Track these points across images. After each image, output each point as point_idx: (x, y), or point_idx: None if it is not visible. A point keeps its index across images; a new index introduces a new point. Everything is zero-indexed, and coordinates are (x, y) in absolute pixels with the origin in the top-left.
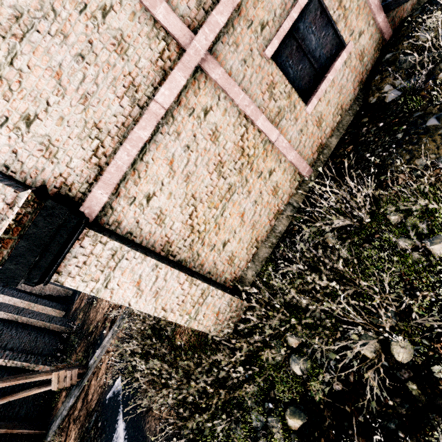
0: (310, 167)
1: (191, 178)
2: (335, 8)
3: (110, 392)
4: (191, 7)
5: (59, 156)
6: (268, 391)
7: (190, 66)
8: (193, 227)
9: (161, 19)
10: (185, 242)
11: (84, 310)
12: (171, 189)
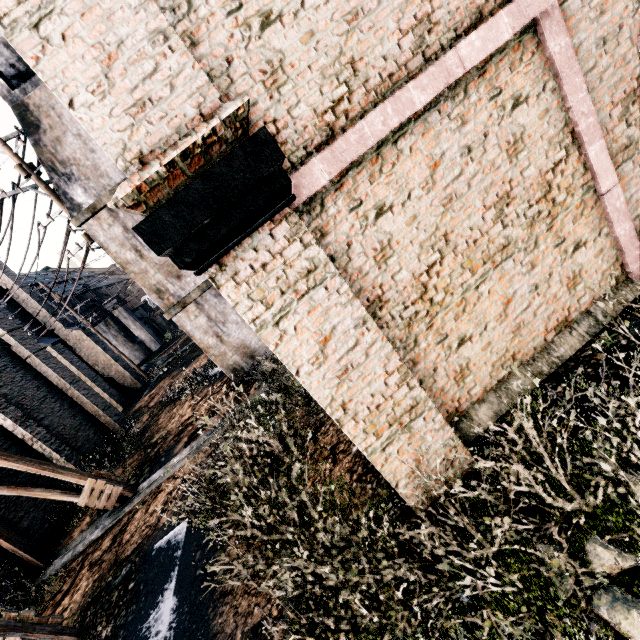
0: None
1: (454, 204)
2: None
3: (163, 540)
4: None
5: (284, 91)
6: None
7: (526, 14)
8: (426, 290)
9: None
10: (405, 310)
11: (153, 411)
12: (418, 210)
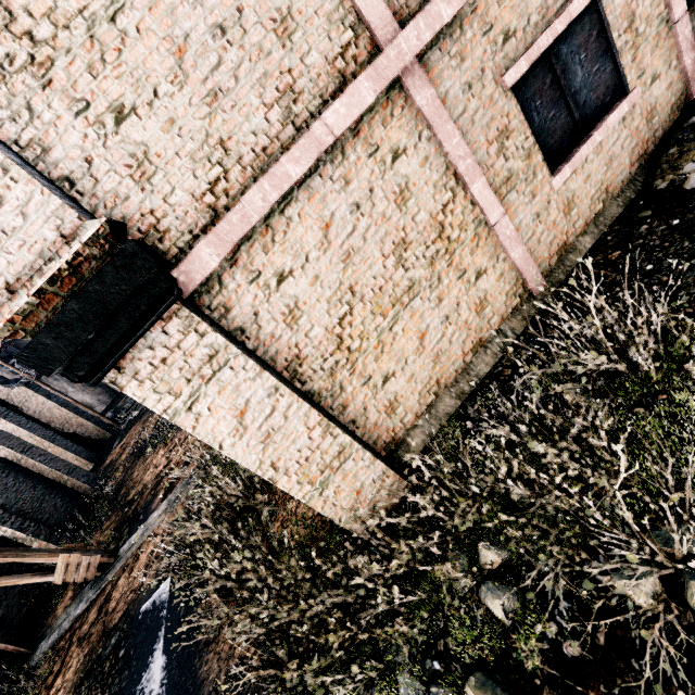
0: (543, 277)
1: (353, 258)
2: (621, 30)
3: (149, 602)
4: None
5: (156, 181)
6: (435, 640)
7: (385, 76)
8: (342, 340)
9: None
10: (325, 362)
11: (125, 464)
12: (319, 270)
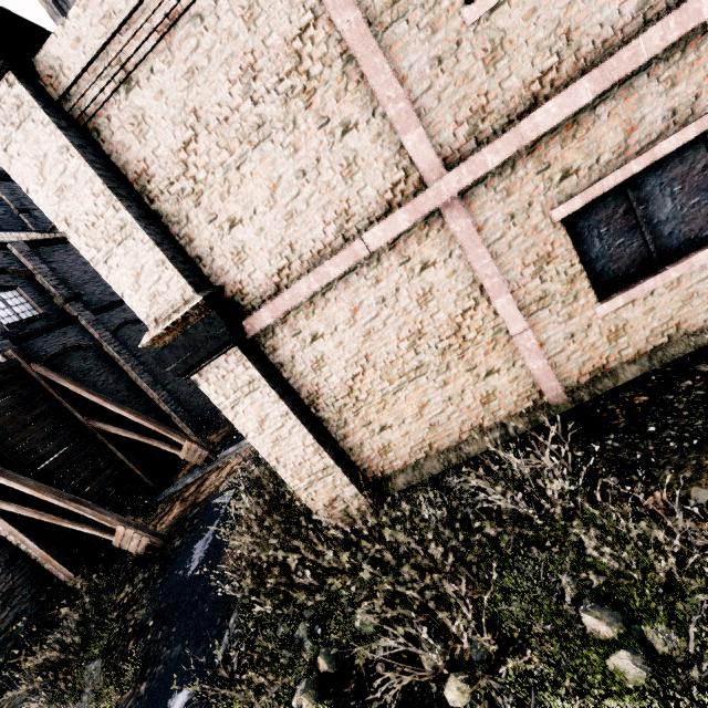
0: (564, 391)
1: (373, 336)
2: None
3: (219, 498)
4: (458, 136)
5: (246, 264)
6: (327, 617)
7: (422, 210)
8: (352, 390)
9: (409, 147)
10: (336, 401)
11: None
12: (344, 338)
